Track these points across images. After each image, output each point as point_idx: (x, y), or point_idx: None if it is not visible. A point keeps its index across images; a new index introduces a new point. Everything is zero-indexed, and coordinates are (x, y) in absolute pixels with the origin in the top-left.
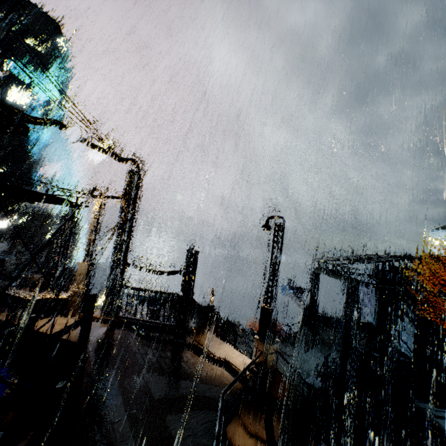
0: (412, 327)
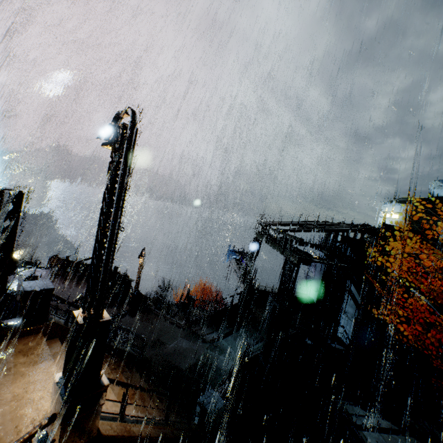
0: (355, 311)
